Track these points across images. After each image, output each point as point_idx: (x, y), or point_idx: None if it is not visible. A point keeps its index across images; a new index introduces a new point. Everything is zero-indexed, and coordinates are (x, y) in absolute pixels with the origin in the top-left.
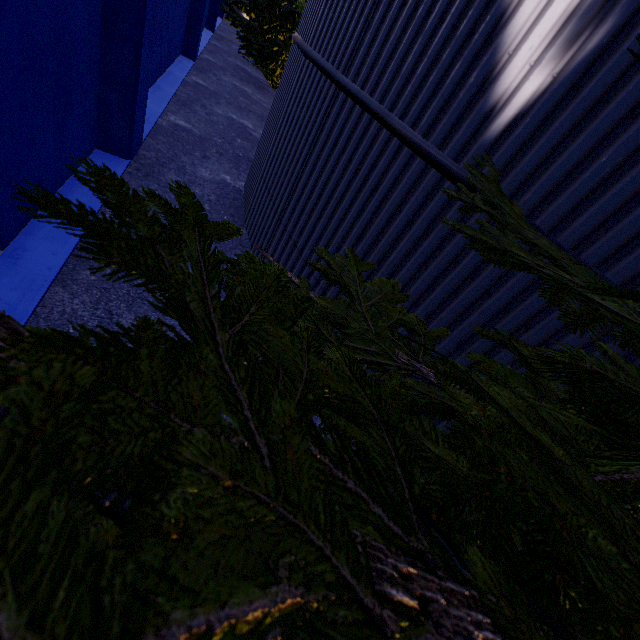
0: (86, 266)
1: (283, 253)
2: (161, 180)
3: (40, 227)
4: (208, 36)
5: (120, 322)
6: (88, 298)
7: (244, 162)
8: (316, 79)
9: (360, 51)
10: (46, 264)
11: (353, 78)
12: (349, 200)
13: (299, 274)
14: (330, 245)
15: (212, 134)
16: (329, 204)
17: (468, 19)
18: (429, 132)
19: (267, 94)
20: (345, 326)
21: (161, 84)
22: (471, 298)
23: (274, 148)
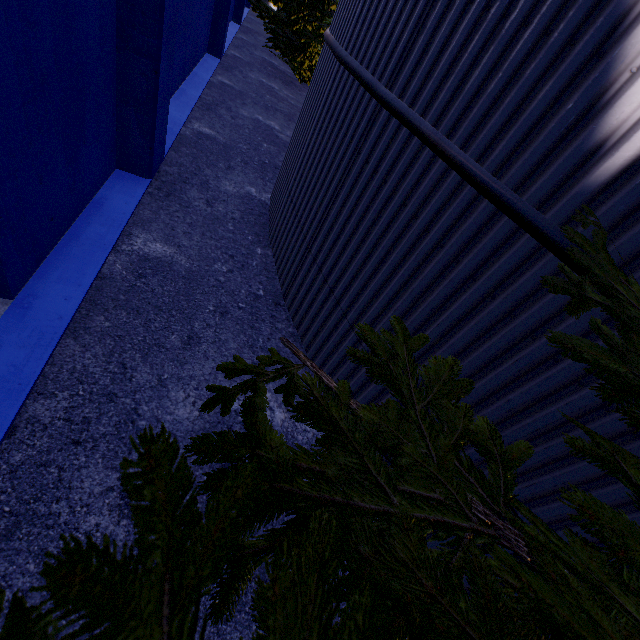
0: (100, 310)
1: (312, 286)
2: (183, 199)
3: (53, 267)
4: (235, 29)
5: (134, 377)
6: (101, 350)
7: (270, 170)
8: (352, 90)
9: (409, 60)
10: (57, 312)
11: (399, 93)
12: (391, 239)
13: (330, 313)
14: (367, 288)
15: (237, 140)
16: (366, 240)
17: (567, 22)
18: (502, 169)
19: (294, 89)
20: (397, 451)
21: (185, 88)
22: (553, 384)
23: (303, 164)
